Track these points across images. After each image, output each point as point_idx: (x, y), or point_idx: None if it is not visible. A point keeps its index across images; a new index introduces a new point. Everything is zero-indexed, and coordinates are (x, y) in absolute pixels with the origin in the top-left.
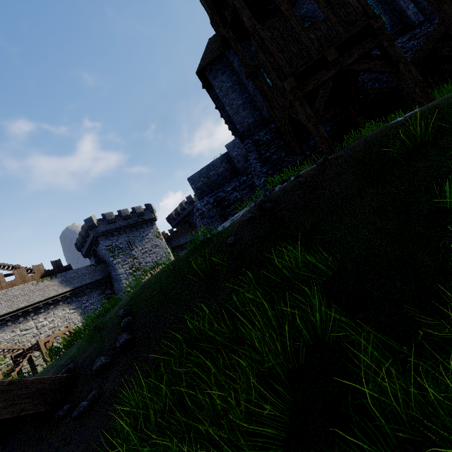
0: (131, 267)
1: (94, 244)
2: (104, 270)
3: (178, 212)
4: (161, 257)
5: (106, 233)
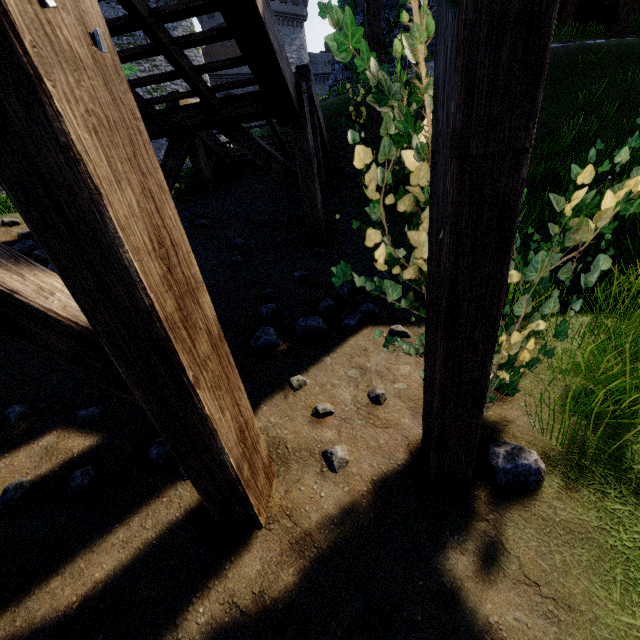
0: None
1: None
2: None
3: None
4: None
5: None
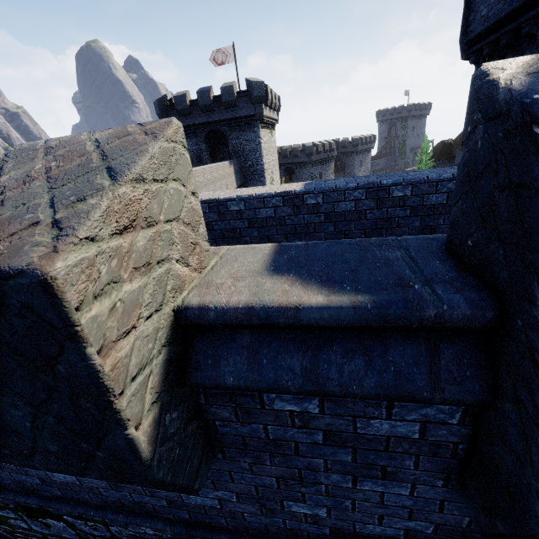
0: None
1: (296, 165)
2: None
3: None
4: None
5: (314, 162)
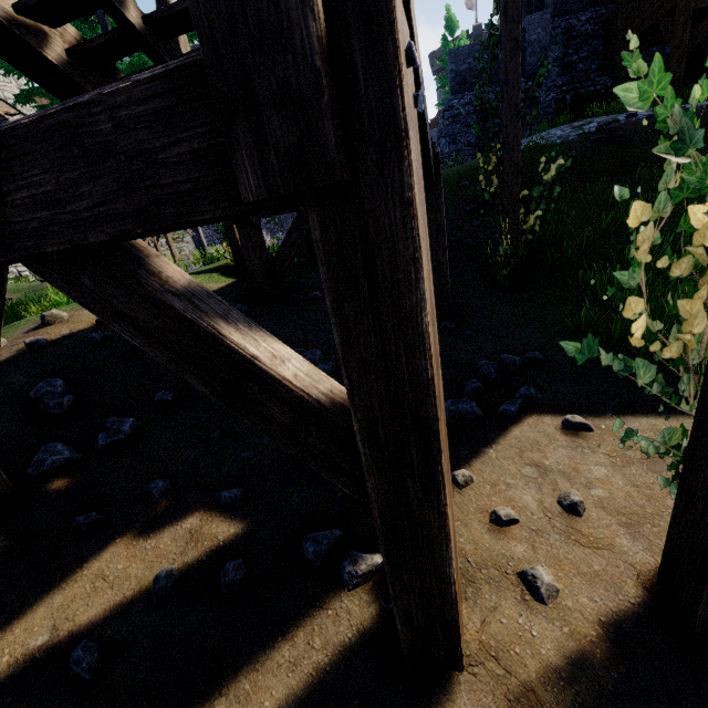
0: None
1: None
2: None
3: None
4: None
5: None
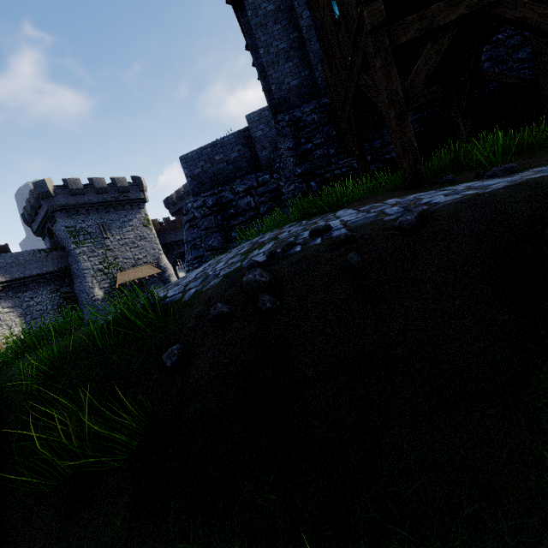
0: (101, 261)
1: (50, 220)
2: (62, 260)
3: (180, 196)
4: (147, 254)
5: (67, 208)
